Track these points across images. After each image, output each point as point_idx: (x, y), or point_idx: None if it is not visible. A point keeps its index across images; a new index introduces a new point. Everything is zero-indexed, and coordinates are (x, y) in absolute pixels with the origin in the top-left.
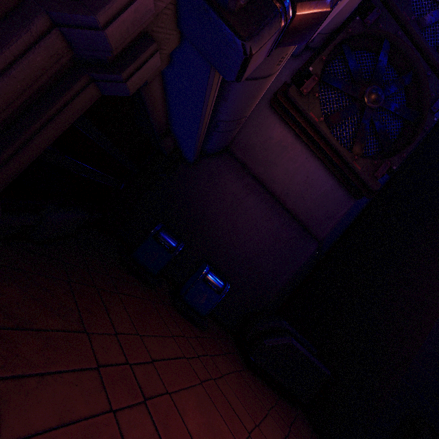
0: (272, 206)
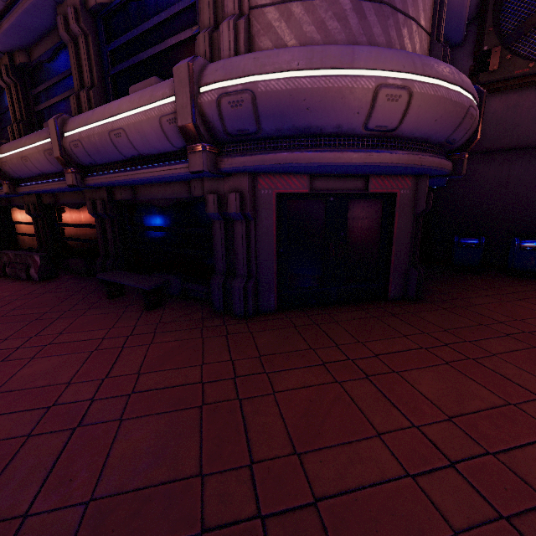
0: None
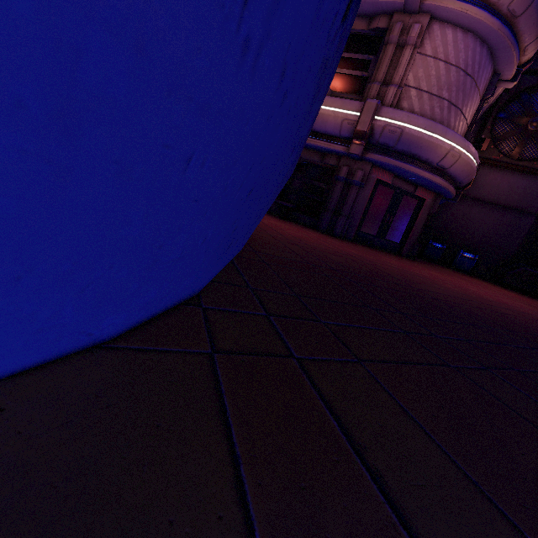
0: (490, 208)
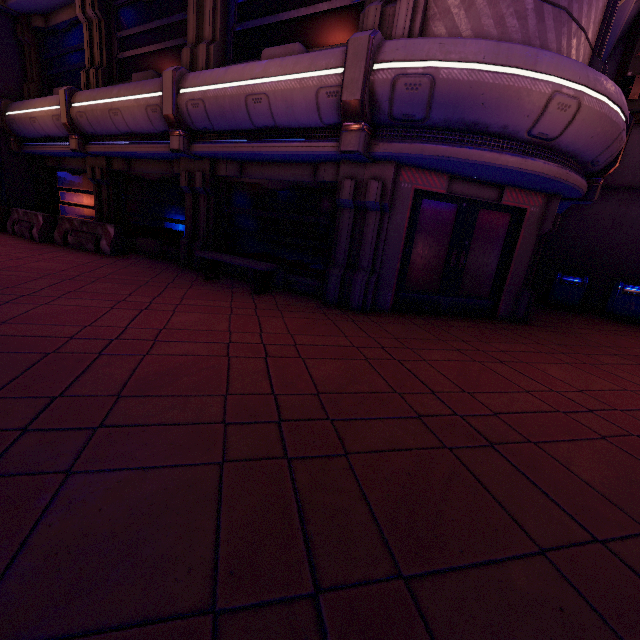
0: None
